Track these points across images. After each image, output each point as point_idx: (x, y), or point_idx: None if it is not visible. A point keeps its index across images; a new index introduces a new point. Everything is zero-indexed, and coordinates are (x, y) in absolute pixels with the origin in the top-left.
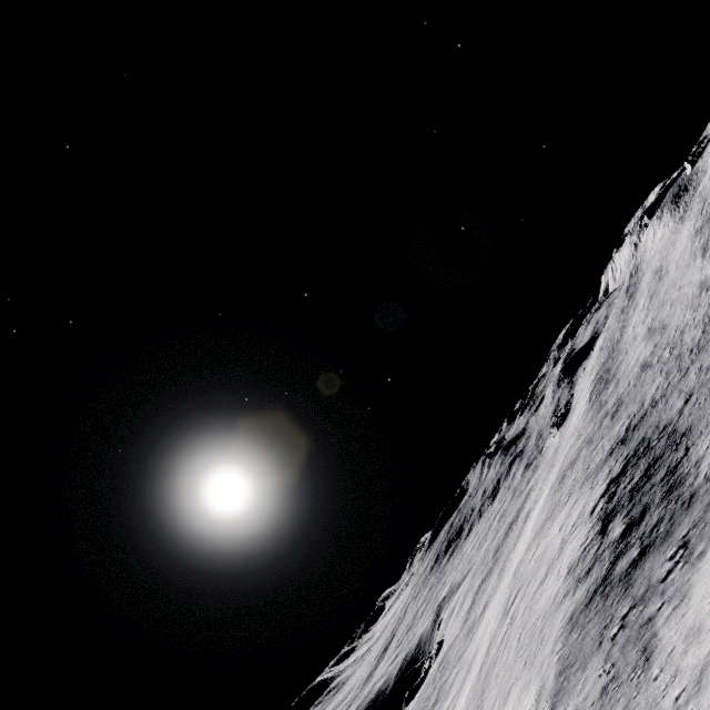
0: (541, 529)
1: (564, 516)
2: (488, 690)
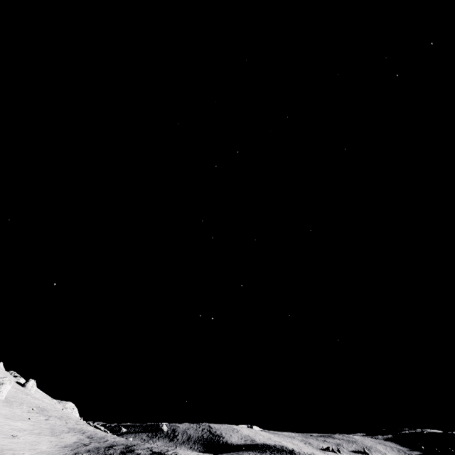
0: None
1: None
2: None
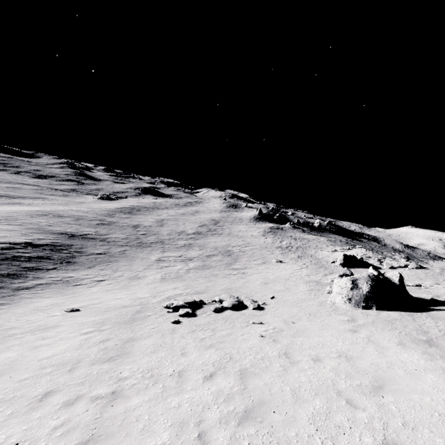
0: None
1: None
2: None
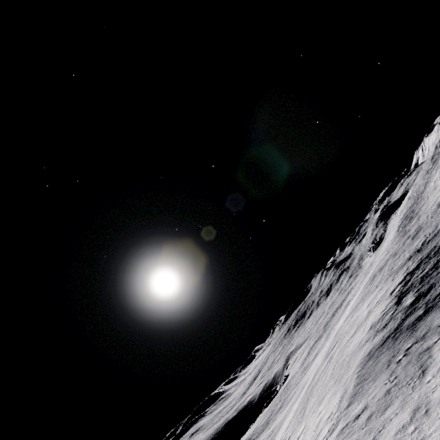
0: (356, 308)
1: (371, 298)
2: (311, 398)
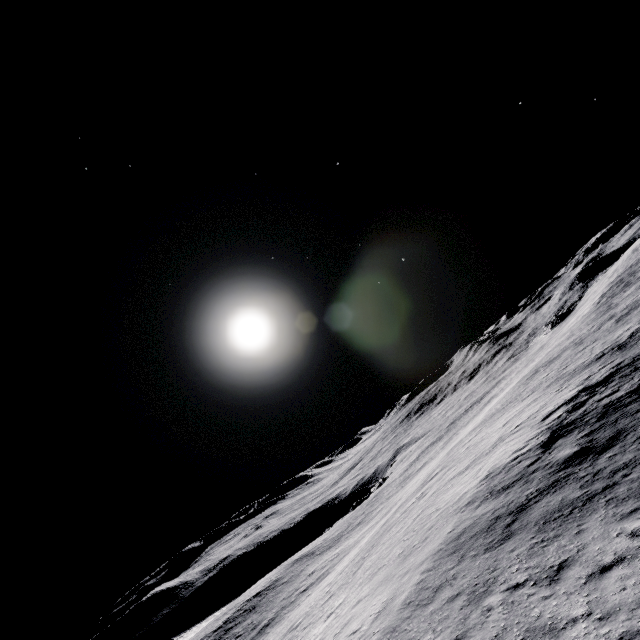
0: (490, 418)
1: (515, 412)
2: (374, 550)
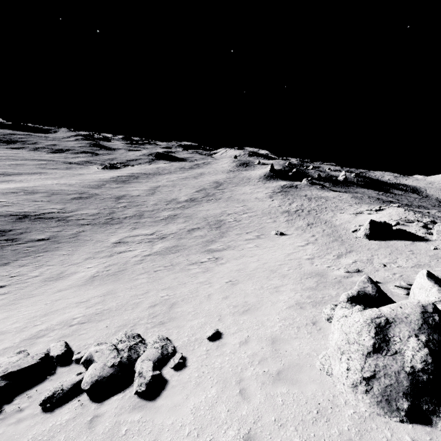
0: None
1: None
2: None
